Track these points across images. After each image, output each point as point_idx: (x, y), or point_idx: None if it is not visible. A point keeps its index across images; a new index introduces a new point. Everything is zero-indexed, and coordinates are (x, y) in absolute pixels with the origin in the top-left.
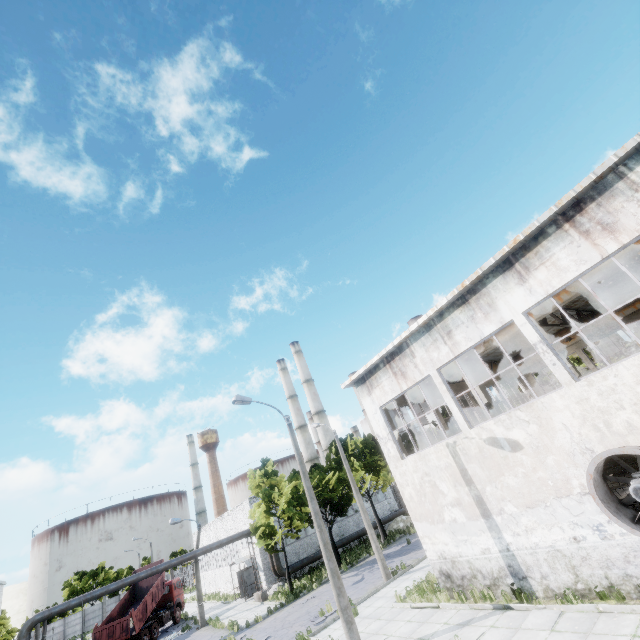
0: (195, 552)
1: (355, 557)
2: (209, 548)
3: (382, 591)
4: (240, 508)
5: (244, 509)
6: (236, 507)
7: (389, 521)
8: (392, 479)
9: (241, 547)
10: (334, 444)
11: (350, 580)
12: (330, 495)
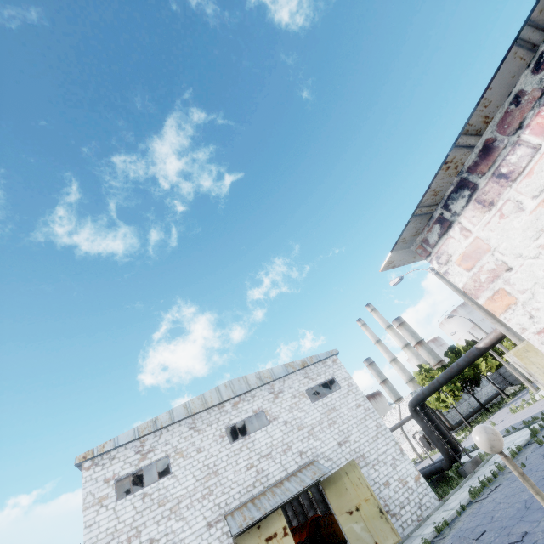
0: (404, 420)
1: (497, 407)
2: (409, 417)
3: (538, 393)
4: (403, 403)
5: (407, 402)
6: (398, 404)
7: (500, 393)
8: (496, 363)
9: (412, 426)
10: (449, 351)
11: (508, 407)
12: (468, 374)
